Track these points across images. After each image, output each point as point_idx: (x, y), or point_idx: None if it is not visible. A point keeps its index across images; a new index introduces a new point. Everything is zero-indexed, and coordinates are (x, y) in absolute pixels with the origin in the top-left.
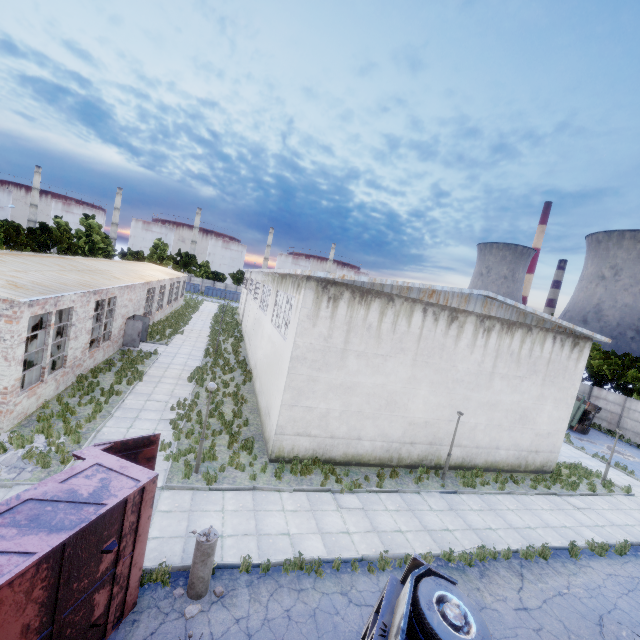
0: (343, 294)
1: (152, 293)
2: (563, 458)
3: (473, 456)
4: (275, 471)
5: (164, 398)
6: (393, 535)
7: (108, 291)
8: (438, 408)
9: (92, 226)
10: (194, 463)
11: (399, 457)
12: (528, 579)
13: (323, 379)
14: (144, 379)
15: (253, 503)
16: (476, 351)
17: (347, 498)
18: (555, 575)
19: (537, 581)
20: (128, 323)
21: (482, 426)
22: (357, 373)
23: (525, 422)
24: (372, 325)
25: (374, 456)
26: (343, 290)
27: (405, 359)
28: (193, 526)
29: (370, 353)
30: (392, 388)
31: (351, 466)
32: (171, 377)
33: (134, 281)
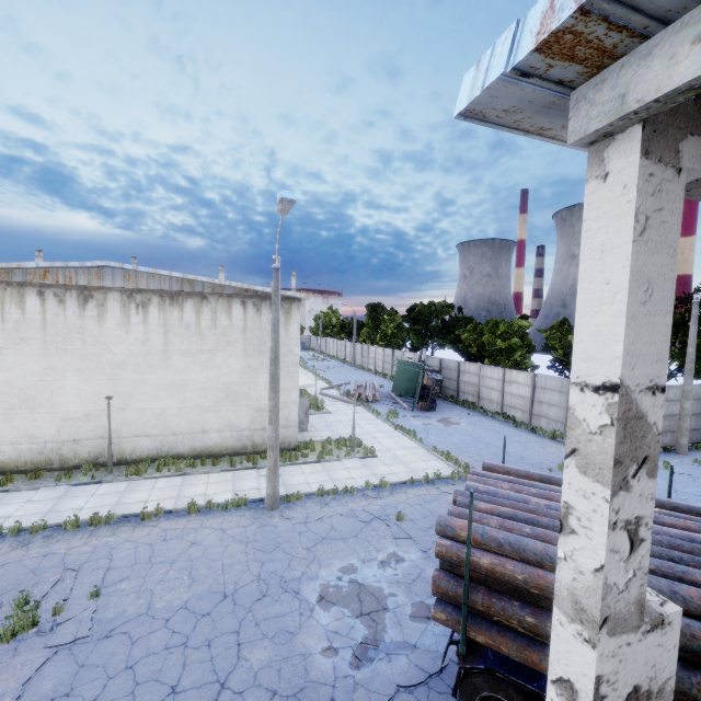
0: None
1: None
2: (348, 435)
3: (172, 445)
4: None
5: None
6: None
7: None
8: (100, 398)
9: None
10: None
11: (62, 458)
12: (28, 547)
13: None
14: None
15: None
16: (134, 329)
17: None
18: (80, 539)
19: (38, 547)
20: None
21: (173, 410)
22: None
23: (235, 399)
24: None
25: (23, 461)
26: None
27: (31, 349)
28: None
29: None
30: (23, 383)
31: None
32: None
33: None
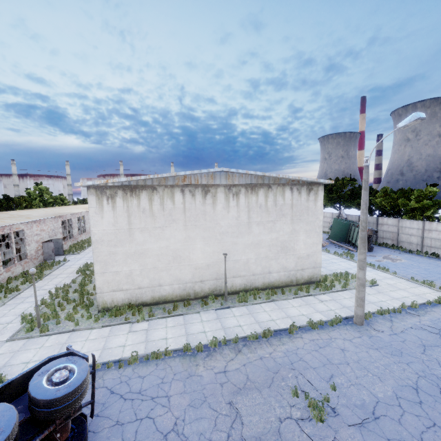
0: (117, 193)
1: (70, 223)
2: (338, 270)
3: (252, 281)
4: (94, 317)
5: (50, 287)
6: (158, 342)
7: (11, 227)
8: (214, 254)
9: (42, 189)
10: (42, 322)
11: (195, 292)
12: (243, 353)
13: (120, 251)
14: (45, 278)
15: (67, 339)
16: (231, 210)
17: (140, 325)
18: (267, 347)
19: (249, 353)
20: (44, 245)
21: (253, 260)
22: (144, 242)
23: (286, 251)
24: (145, 209)
25: (175, 295)
26: (116, 190)
27: (178, 226)
28: (12, 360)
29: (150, 227)
30: (174, 247)
31: (160, 304)
32: (66, 273)
33: (43, 217)
